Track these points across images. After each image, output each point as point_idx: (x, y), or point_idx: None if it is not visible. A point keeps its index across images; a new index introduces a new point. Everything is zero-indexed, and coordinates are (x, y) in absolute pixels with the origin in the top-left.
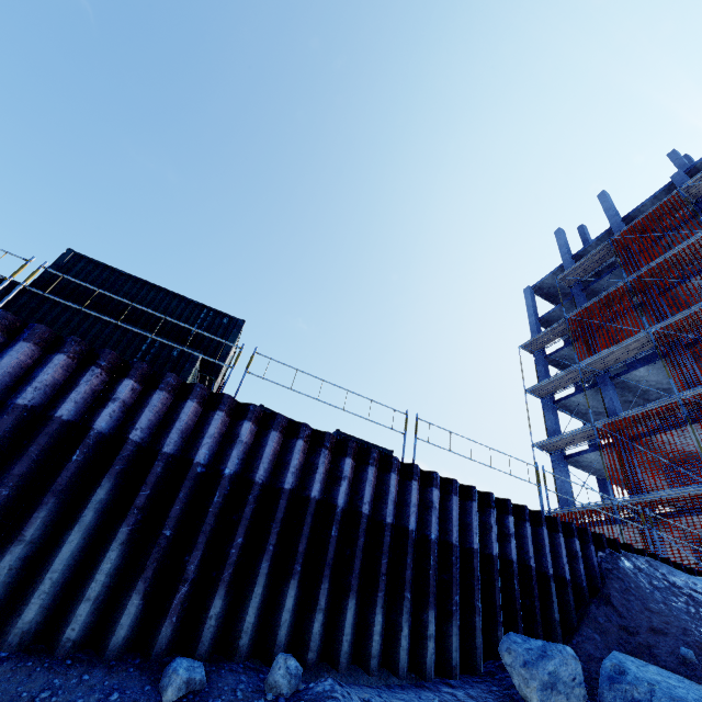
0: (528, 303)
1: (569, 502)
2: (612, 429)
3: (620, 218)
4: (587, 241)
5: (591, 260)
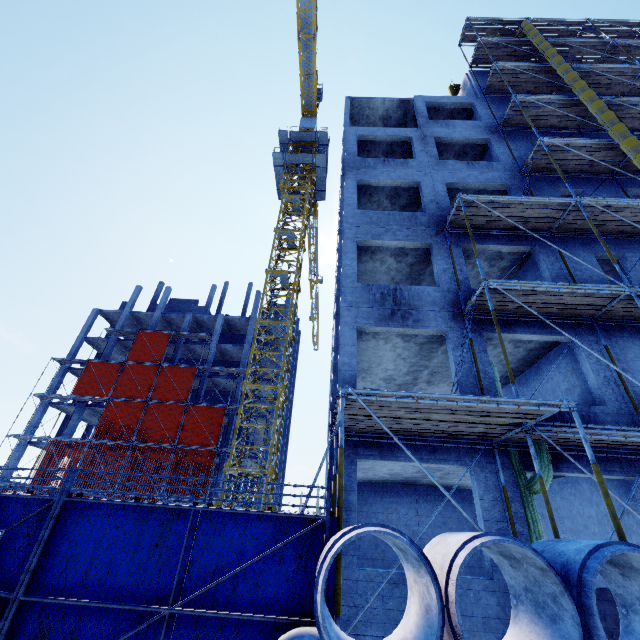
0: (88, 321)
1: (9, 473)
2: (55, 444)
3: (162, 312)
4: (156, 296)
5: (128, 332)
